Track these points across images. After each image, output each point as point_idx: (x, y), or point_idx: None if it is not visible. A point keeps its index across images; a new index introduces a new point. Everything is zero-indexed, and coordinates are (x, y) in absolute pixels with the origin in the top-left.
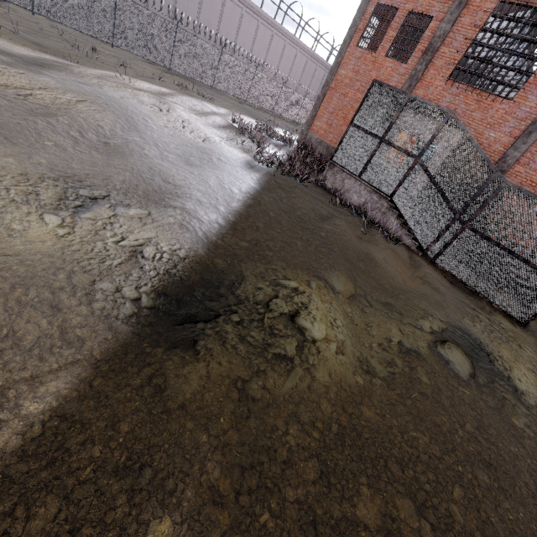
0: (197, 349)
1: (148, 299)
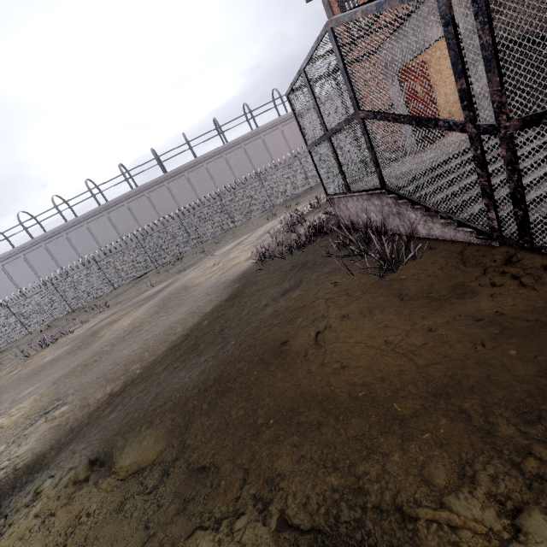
0: None
1: None
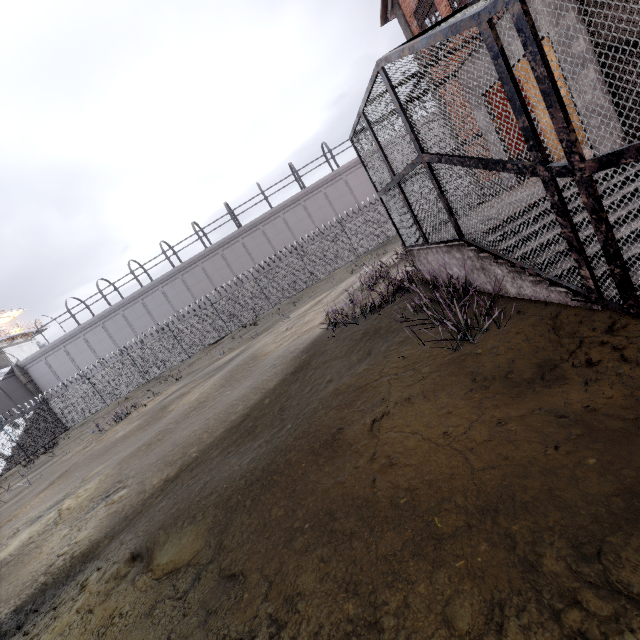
0: None
1: None
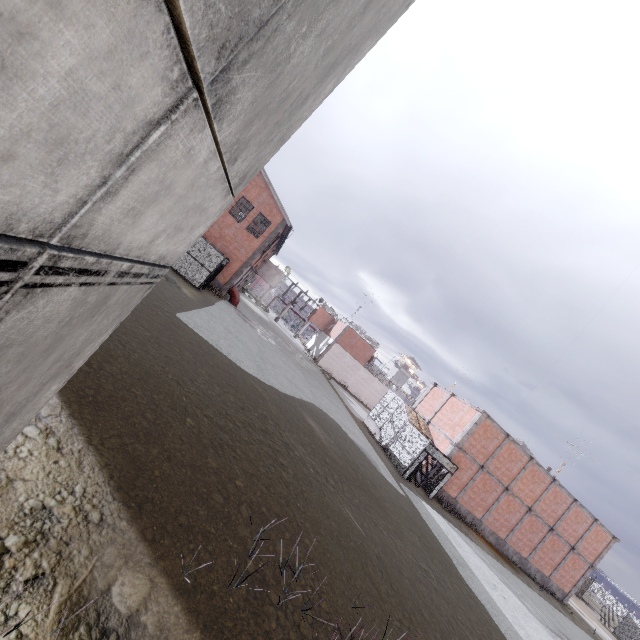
0: None
1: None
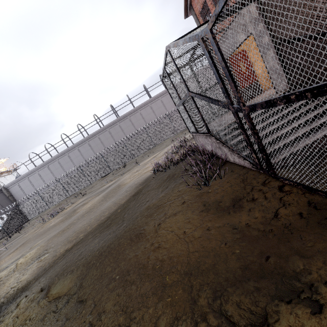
0: None
1: None
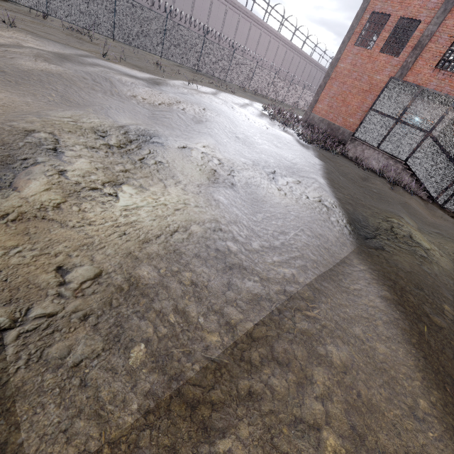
0: (387, 250)
1: (349, 227)
